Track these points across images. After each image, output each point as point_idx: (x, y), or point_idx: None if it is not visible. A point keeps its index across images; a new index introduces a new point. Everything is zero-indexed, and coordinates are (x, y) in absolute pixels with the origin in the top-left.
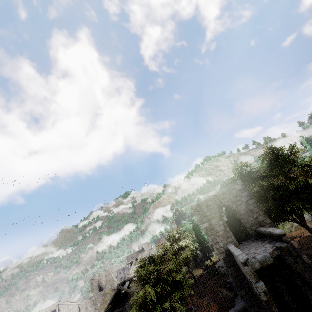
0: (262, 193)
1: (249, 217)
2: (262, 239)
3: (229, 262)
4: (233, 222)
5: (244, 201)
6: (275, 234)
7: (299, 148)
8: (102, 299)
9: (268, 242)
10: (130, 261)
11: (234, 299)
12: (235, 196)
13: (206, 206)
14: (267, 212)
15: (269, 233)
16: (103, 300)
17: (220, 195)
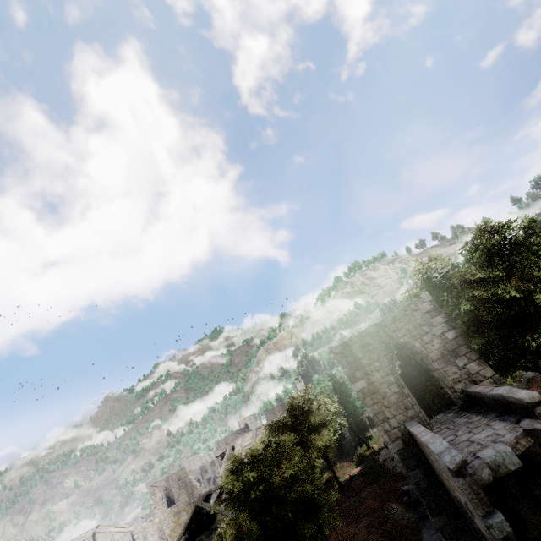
0: (474, 316)
1: (450, 365)
2: (478, 409)
3: (411, 457)
4: (413, 375)
5: (438, 334)
6: (517, 401)
7: (540, 227)
8: (173, 521)
9: (497, 416)
10: (222, 451)
11: (420, 528)
12: (418, 324)
13: (362, 346)
14: (483, 355)
15: (499, 398)
16: (175, 523)
17: (388, 323)
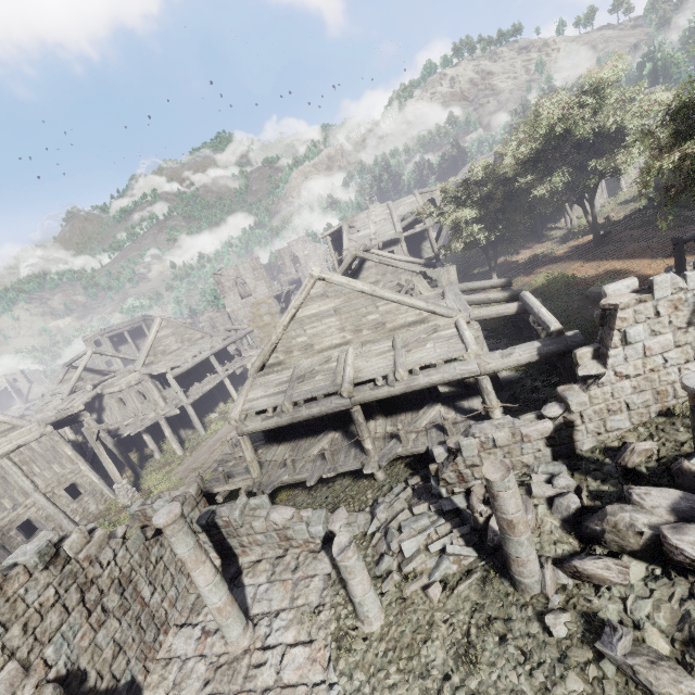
0: None
1: None
2: None
3: None
4: None
5: None
6: None
7: None
8: (251, 313)
9: None
10: (333, 229)
11: None
12: None
13: None
14: None
15: None
16: (254, 314)
17: None
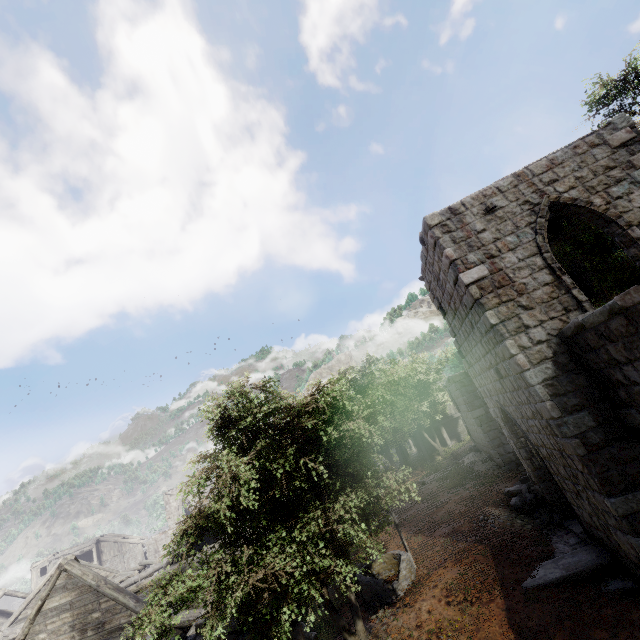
0: None
1: None
2: None
3: (571, 392)
4: None
5: None
6: None
7: None
8: None
9: None
10: None
11: (547, 536)
12: (602, 167)
13: (483, 212)
14: None
15: None
16: None
17: (538, 171)
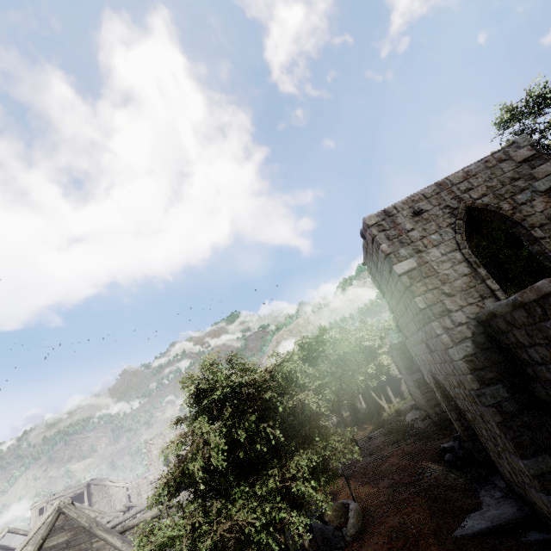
0: None
1: None
2: None
3: (488, 367)
4: None
5: (543, 189)
6: None
7: None
8: None
9: None
10: None
11: (476, 489)
12: (508, 178)
13: (412, 215)
14: None
15: None
16: None
17: (456, 181)
